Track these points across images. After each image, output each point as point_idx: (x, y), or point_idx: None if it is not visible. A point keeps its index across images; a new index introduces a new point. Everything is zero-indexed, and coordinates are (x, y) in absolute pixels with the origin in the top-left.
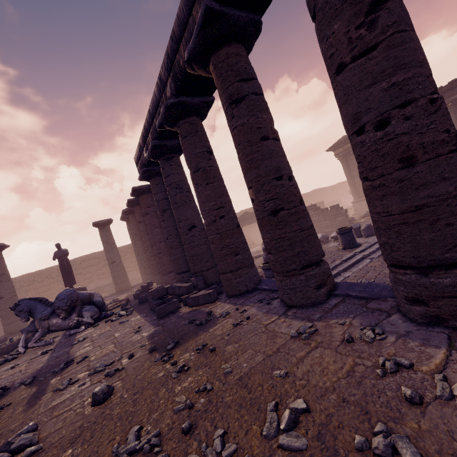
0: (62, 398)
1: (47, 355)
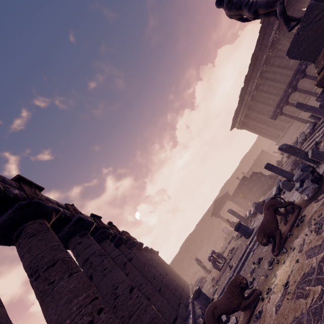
0: None
1: None
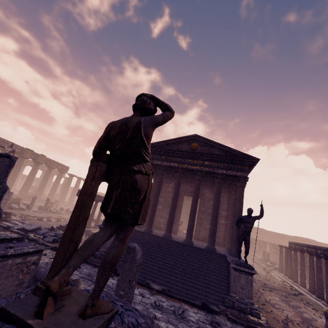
0: None
1: None
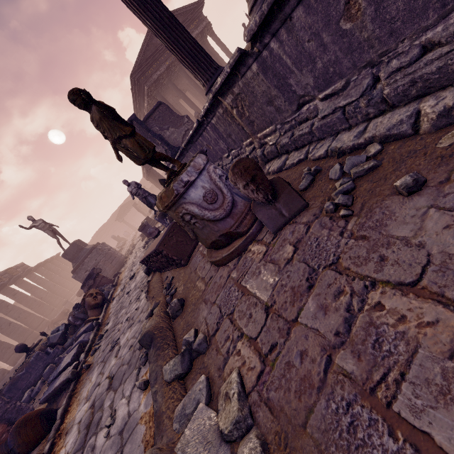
0: None
1: None
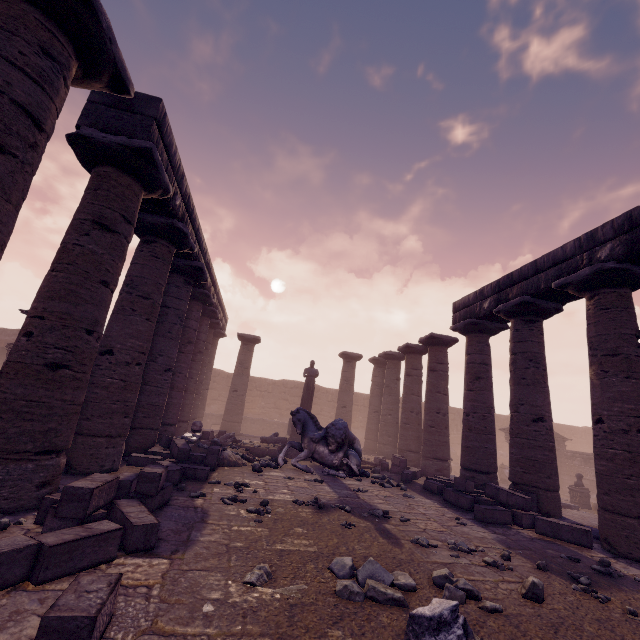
0: (440, 558)
1: (325, 485)
